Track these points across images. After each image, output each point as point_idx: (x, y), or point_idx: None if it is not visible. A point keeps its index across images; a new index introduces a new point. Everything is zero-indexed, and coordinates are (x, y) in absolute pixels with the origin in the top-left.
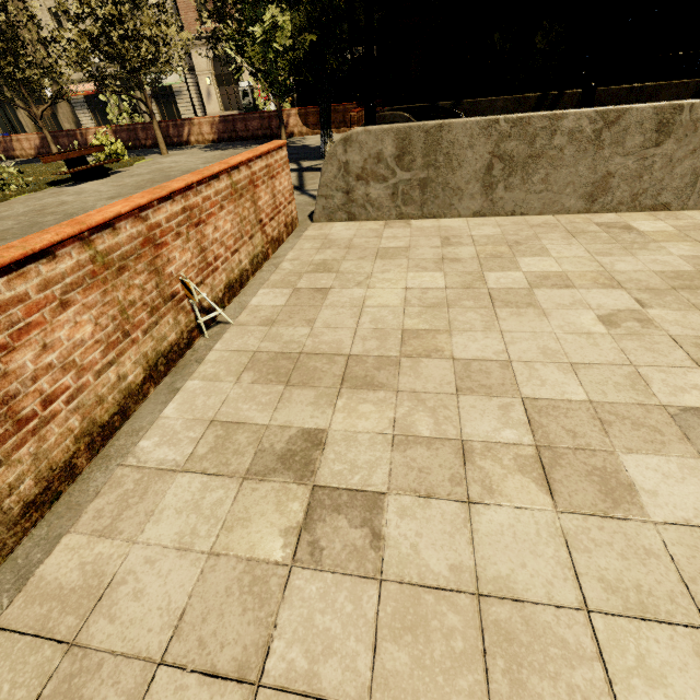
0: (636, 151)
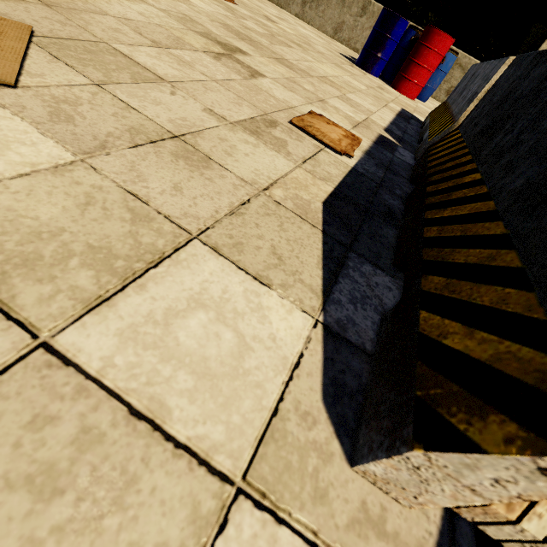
0: (354, 16)
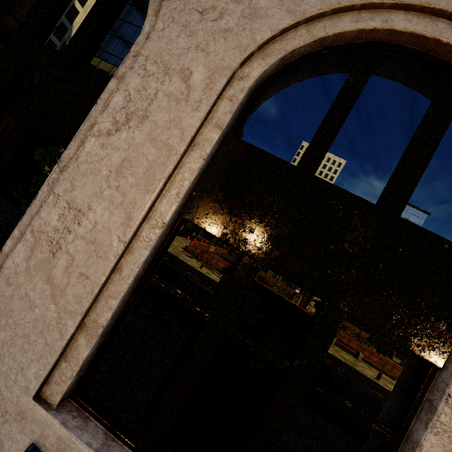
0: None
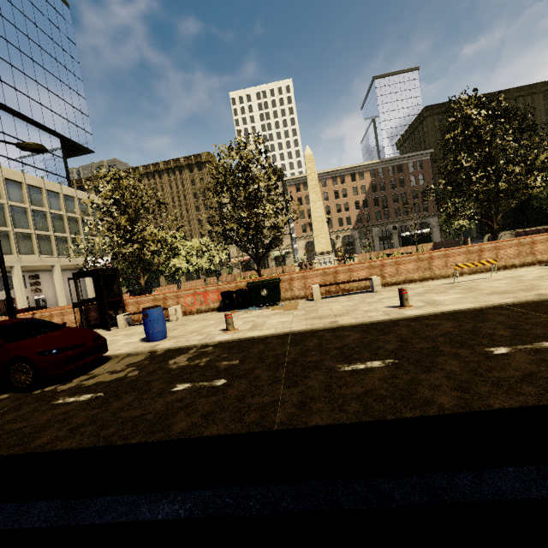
0: None
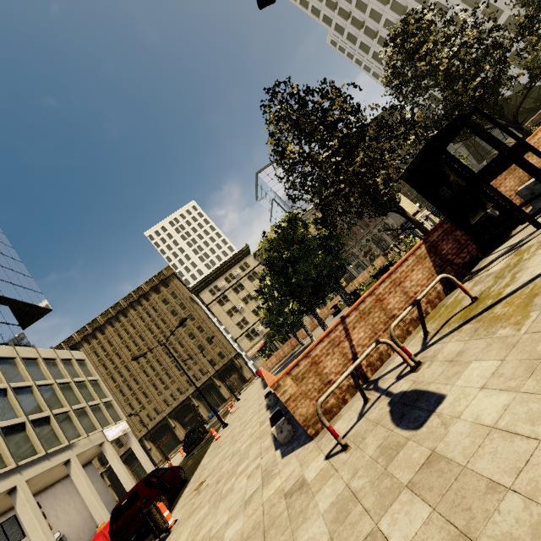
0: None
